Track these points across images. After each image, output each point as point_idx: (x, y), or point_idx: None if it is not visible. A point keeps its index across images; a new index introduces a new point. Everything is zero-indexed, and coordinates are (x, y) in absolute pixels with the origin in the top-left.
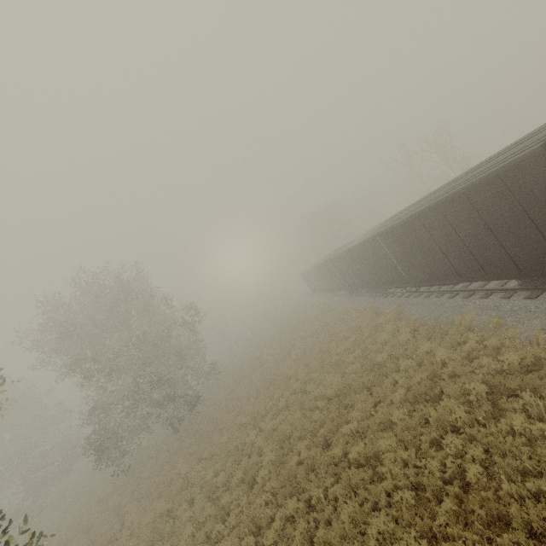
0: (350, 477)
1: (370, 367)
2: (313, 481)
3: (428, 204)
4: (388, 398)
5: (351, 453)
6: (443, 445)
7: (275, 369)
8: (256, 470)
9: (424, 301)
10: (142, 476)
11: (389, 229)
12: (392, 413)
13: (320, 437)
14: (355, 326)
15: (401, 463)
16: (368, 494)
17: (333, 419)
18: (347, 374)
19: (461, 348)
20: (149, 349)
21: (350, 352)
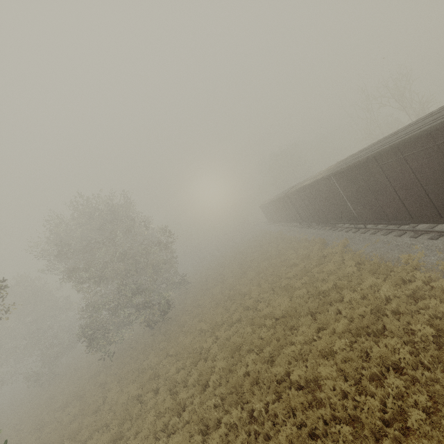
0: (290, 397)
1: (316, 294)
2: (256, 395)
3: (388, 145)
4: (331, 327)
5: (293, 374)
6: (383, 382)
7: (233, 286)
8: (209, 374)
9: (370, 237)
10: (124, 361)
11: (344, 170)
12: (334, 342)
13: (266, 353)
14: (304, 254)
15: (340, 393)
16: (305, 418)
17: (279, 338)
18: (294, 299)
19: (406, 286)
20: (131, 262)
21: (298, 278)
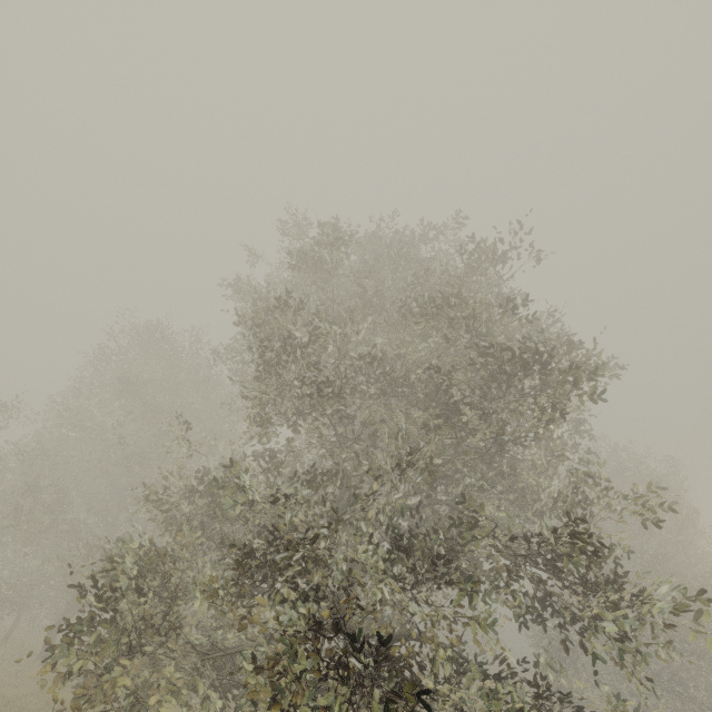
0: None
1: None
2: None
3: None
4: None
5: None
6: None
7: None
8: None
9: None
10: None
11: None
12: None
13: None
14: None
15: None
16: None
17: None
18: None
19: None
20: None
21: None
